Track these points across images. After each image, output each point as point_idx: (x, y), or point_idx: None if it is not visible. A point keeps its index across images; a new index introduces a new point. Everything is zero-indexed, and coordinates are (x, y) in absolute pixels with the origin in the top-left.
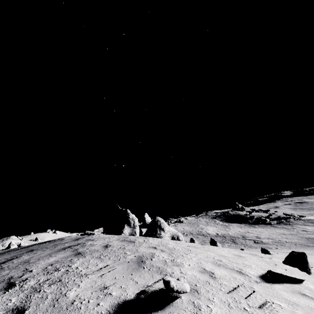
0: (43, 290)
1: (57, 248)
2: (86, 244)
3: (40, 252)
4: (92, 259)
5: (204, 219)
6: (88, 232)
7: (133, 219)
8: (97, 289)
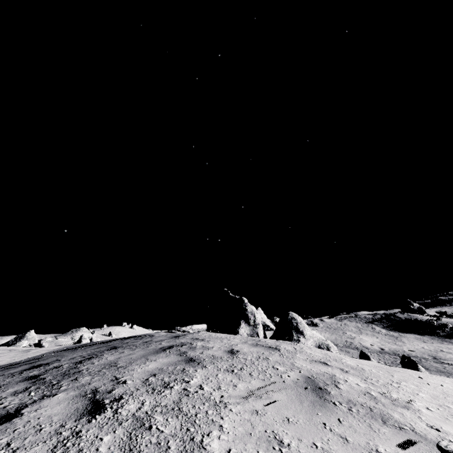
0: (157, 427)
1: (152, 348)
2: (195, 345)
3: (128, 351)
4: (221, 373)
5: (353, 322)
6: (180, 329)
7: (252, 312)
8: (264, 443)
